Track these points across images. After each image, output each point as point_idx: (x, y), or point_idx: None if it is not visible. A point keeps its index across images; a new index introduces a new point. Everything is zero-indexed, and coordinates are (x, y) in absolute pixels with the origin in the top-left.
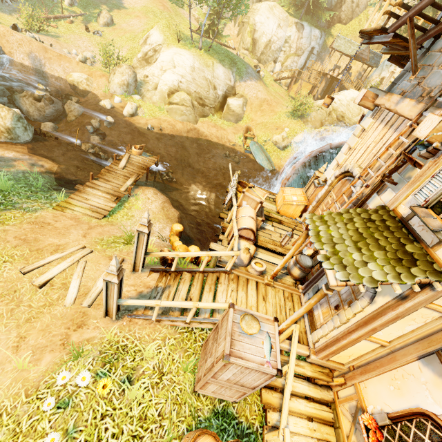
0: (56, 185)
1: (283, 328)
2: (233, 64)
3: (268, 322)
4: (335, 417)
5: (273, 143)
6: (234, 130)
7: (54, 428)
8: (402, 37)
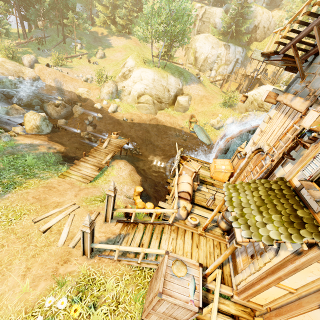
0: (62, 160)
1: (208, 272)
2: (180, 75)
3: (194, 267)
4: None
5: (210, 125)
6: (182, 117)
7: None
8: (290, 56)
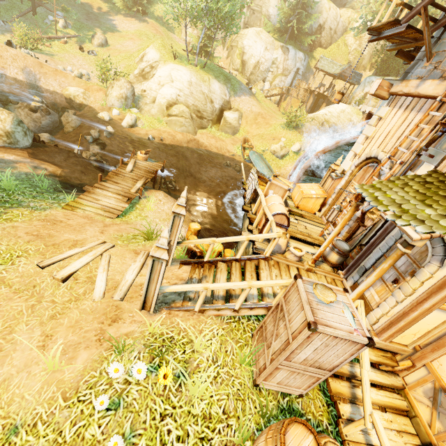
0: (61, 187)
1: None
2: (227, 80)
3: (339, 293)
4: (408, 405)
5: (271, 153)
6: (232, 141)
7: (106, 434)
8: (414, 28)
